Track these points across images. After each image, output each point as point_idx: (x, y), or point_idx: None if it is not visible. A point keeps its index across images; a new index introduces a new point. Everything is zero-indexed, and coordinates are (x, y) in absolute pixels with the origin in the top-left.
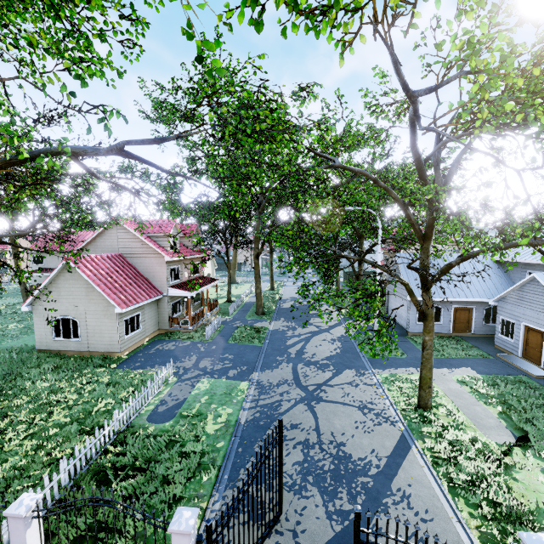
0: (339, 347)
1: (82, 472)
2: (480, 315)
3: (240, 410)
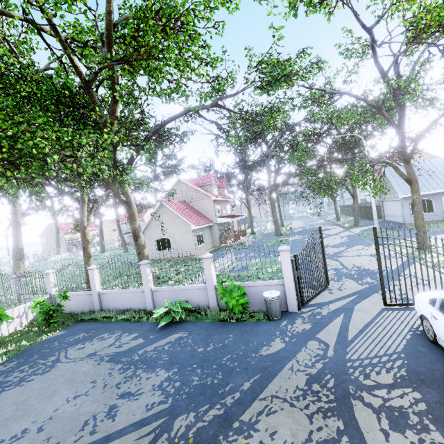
0: (347, 239)
1: None
2: None
3: None
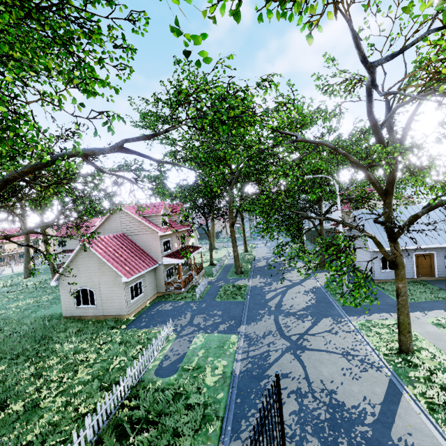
0: (313, 298)
1: (104, 426)
2: (442, 260)
3: (234, 362)
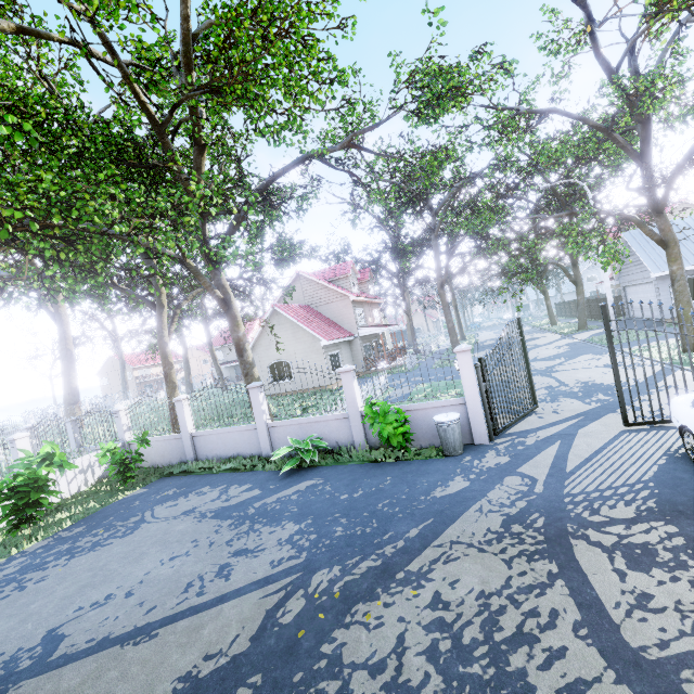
0: (568, 348)
1: None
2: None
3: None
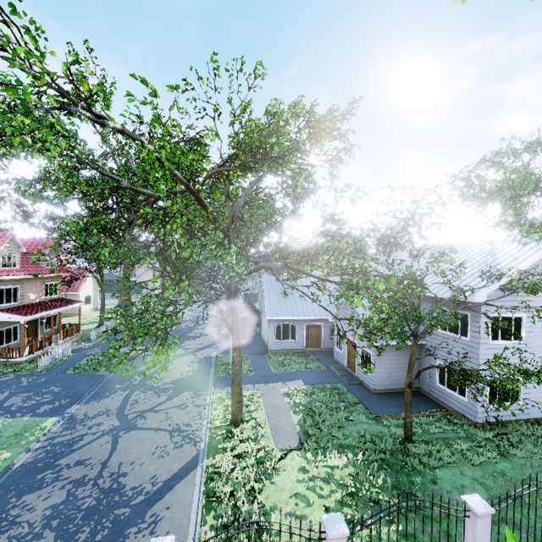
0: (194, 369)
1: None
2: (328, 331)
3: (22, 453)
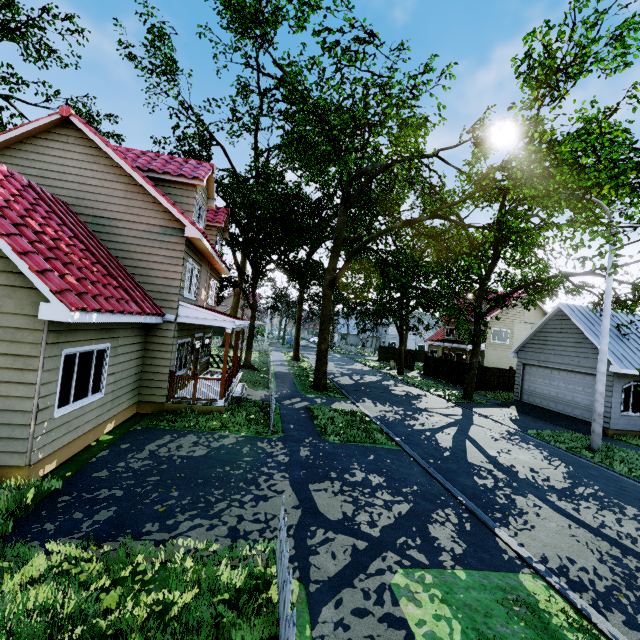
0: (546, 454)
1: None
2: None
3: None
